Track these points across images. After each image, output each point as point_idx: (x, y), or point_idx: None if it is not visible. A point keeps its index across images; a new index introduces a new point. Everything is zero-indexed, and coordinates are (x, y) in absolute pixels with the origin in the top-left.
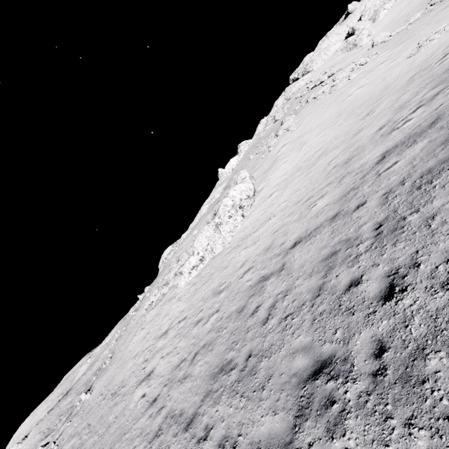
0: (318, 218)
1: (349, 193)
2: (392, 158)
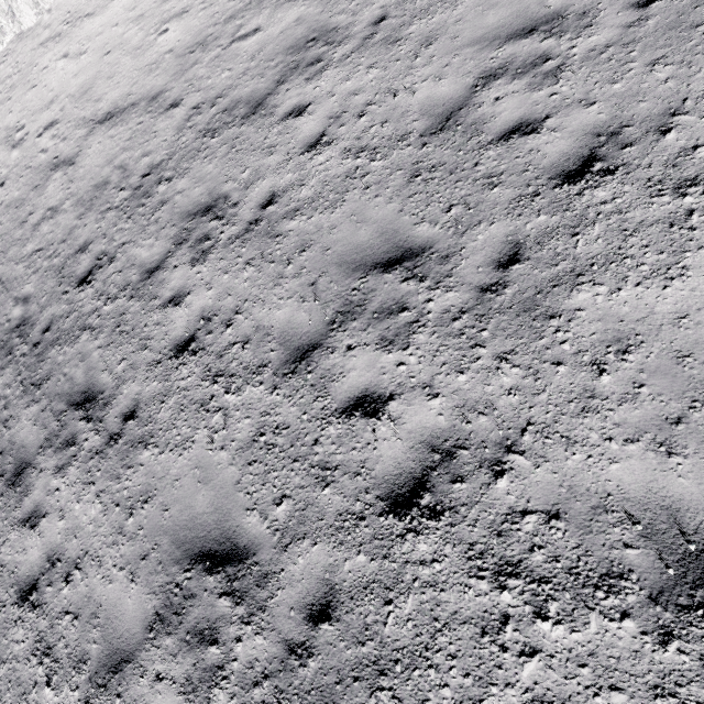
0: (148, 78)
1: (196, 50)
2: (268, 7)
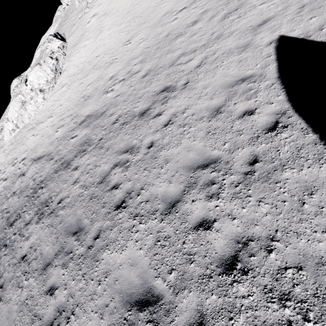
0: (50, 146)
1: (62, 139)
2: (81, 128)
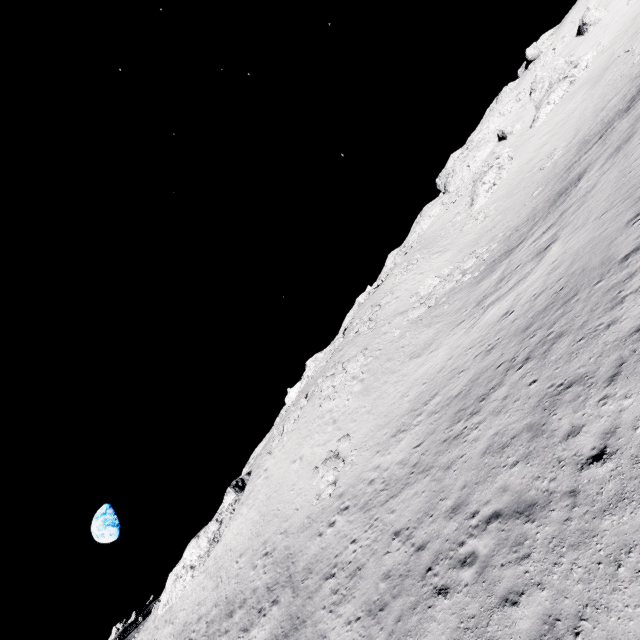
0: None
1: None
2: None
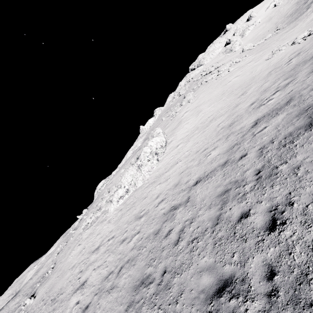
0: (212, 164)
1: (234, 147)
2: (262, 124)
